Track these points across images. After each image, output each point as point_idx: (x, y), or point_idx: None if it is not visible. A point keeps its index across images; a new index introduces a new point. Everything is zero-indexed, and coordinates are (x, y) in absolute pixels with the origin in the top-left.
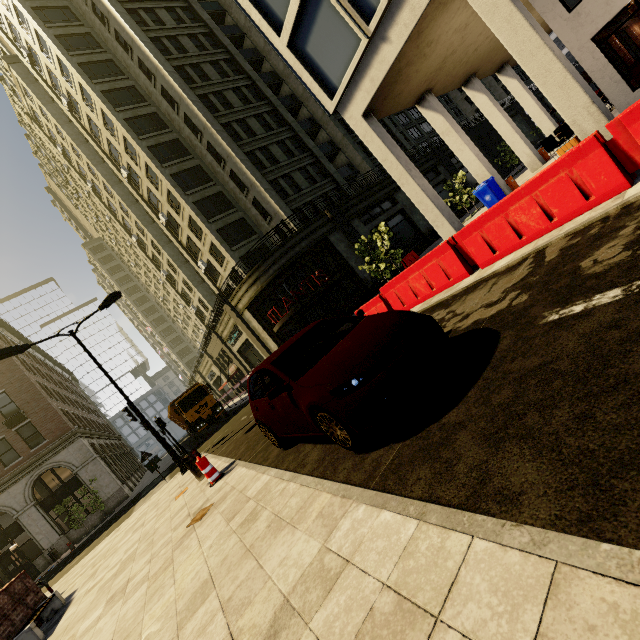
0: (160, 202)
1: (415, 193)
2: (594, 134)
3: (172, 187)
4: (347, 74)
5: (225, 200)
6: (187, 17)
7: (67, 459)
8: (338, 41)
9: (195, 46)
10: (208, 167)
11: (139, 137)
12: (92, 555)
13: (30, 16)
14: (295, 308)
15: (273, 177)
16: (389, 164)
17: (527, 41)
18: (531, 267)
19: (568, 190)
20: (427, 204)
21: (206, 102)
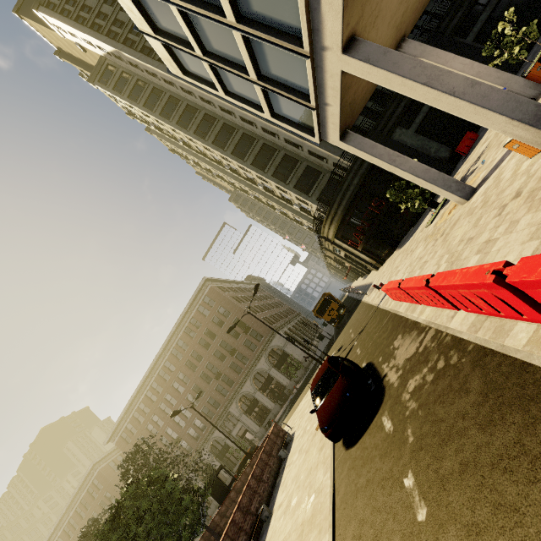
0: (254, 179)
1: (406, 175)
2: (426, 283)
3: (255, 173)
4: (315, 126)
5: (290, 159)
6: None
7: (276, 344)
8: (299, 107)
9: None
10: (269, 141)
11: (224, 150)
12: (300, 408)
13: (145, 112)
14: (364, 240)
15: None
16: (376, 162)
17: (427, 93)
18: (416, 348)
19: (433, 298)
20: (419, 181)
21: None
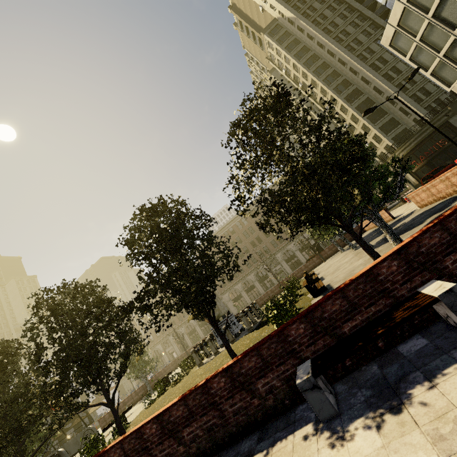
0: (345, 119)
1: None
2: None
3: (356, 114)
4: (455, 82)
5: (382, 111)
6: (359, 21)
7: None
8: (452, 72)
9: (365, 36)
10: (372, 96)
11: (340, 95)
12: None
13: (294, 60)
14: (426, 160)
15: (412, 93)
16: None
17: None
18: None
19: None
20: None
21: (373, 66)
